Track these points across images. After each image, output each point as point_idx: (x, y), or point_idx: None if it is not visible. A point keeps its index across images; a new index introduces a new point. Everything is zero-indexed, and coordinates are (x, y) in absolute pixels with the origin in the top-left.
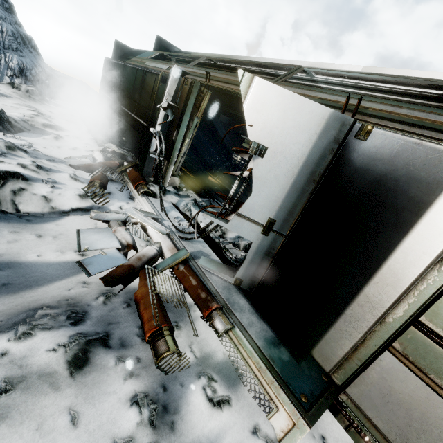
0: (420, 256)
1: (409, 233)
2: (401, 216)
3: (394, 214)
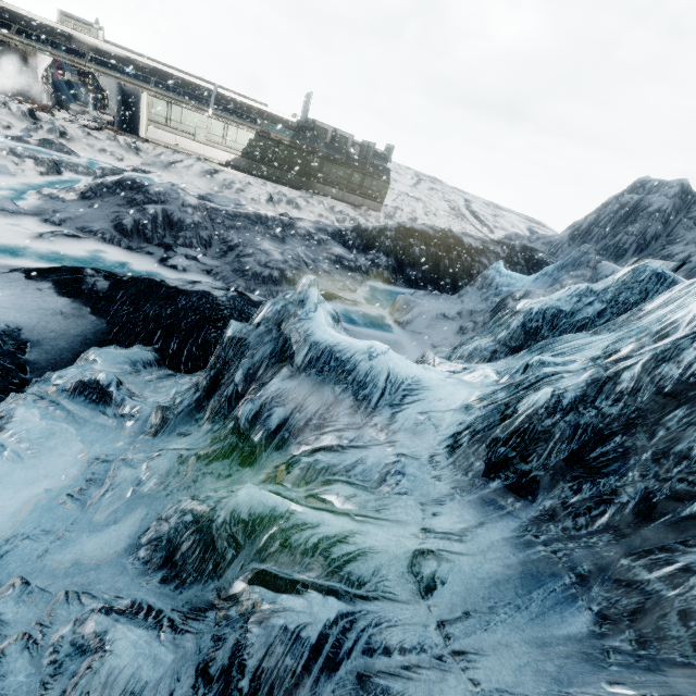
0: (144, 109)
1: (141, 105)
2: (139, 102)
3: (138, 102)
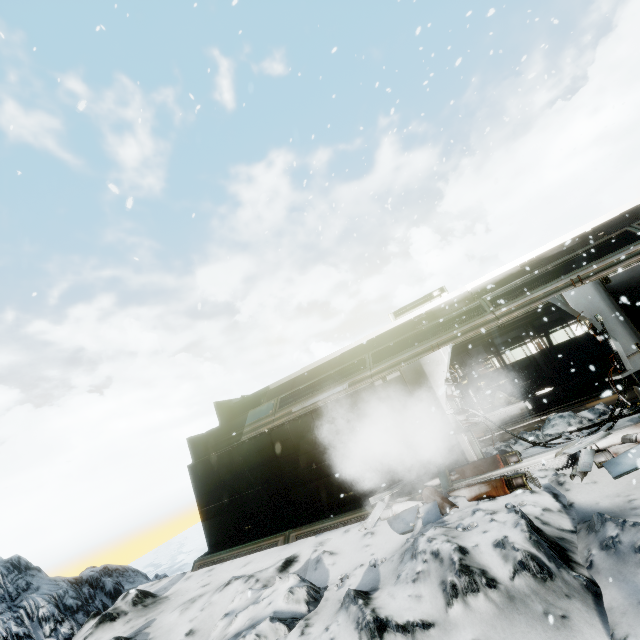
0: None
1: None
2: None
3: None
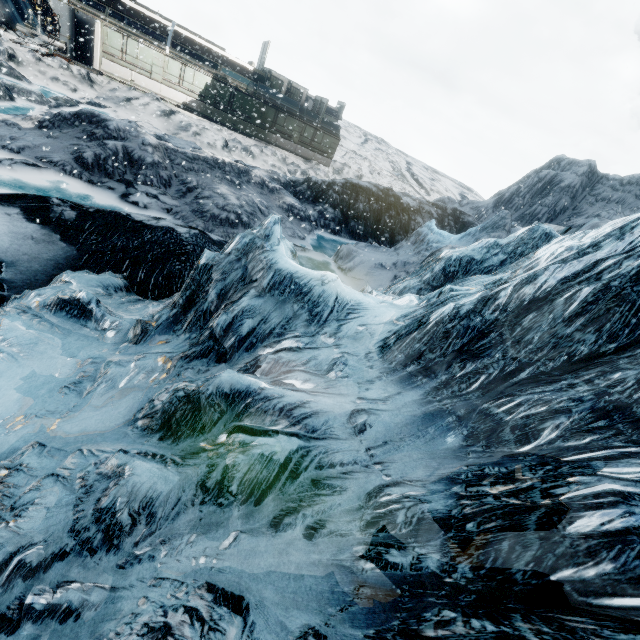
0: (98, 39)
1: (95, 35)
2: (92, 31)
3: (91, 31)
